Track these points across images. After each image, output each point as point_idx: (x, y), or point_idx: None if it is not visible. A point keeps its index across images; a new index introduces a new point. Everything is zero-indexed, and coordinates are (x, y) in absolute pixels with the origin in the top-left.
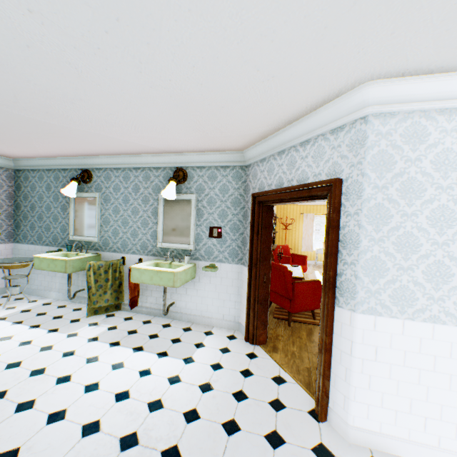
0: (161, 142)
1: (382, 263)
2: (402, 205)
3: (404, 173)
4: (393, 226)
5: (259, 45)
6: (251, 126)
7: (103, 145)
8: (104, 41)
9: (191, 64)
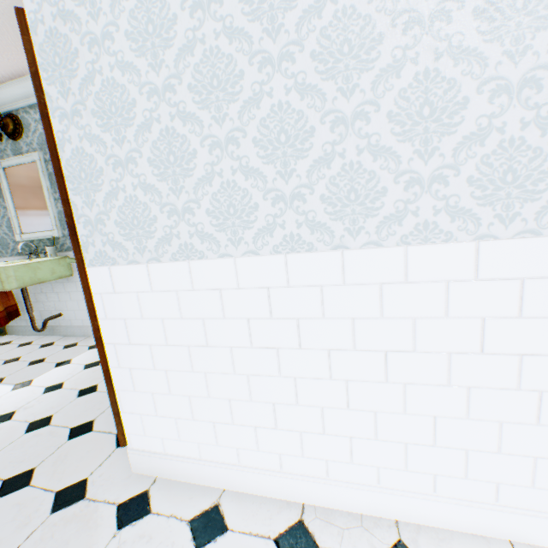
0: None
1: (91, 160)
2: (86, 20)
3: None
4: (85, 74)
5: None
6: None
7: None
8: None
9: None
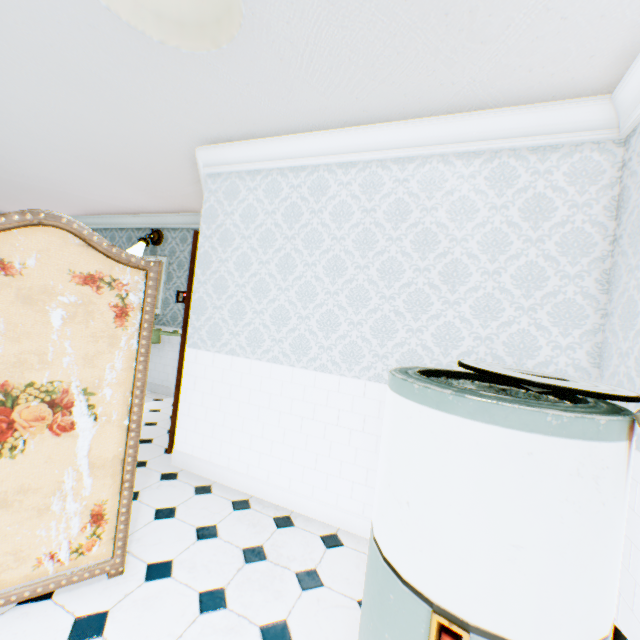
0: (125, 201)
1: (205, 303)
2: (221, 252)
3: (224, 225)
4: (214, 270)
5: (85, 123)
6: (177, 186)
7: (81, 203)
8: None
9: (60, 135)
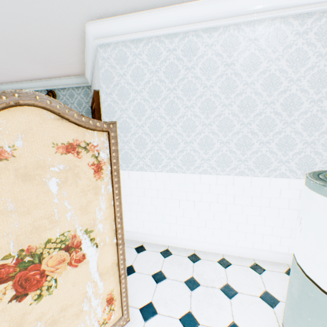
0: (23, 72)
1: None
2: (120, 104)
3: (119, 84)
4: (118, 117)
5: None
6: (65, 57)
7: None
8: None
9: None
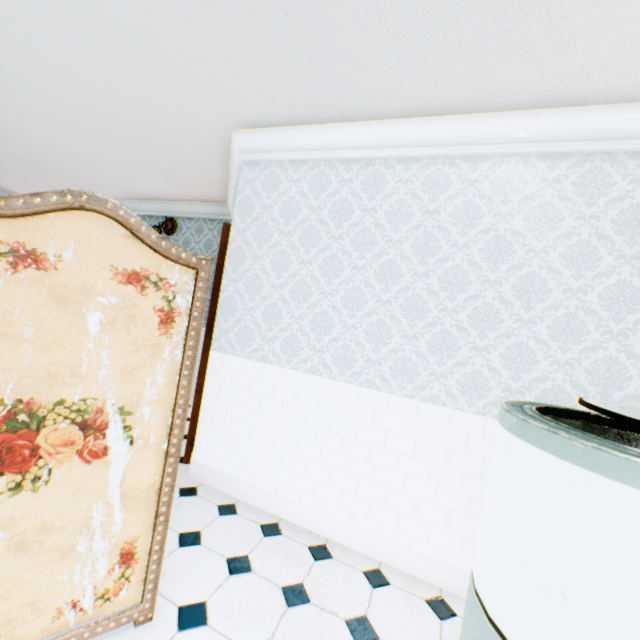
0: (140, 186)
1: (235, 302)
2: (255, 248)
3: (260, 219)
4: (247, 267)
5: (112, 95)
6: (200, 173)
7: (91, 186)
8: (3, 87)
9: (81, 108)
